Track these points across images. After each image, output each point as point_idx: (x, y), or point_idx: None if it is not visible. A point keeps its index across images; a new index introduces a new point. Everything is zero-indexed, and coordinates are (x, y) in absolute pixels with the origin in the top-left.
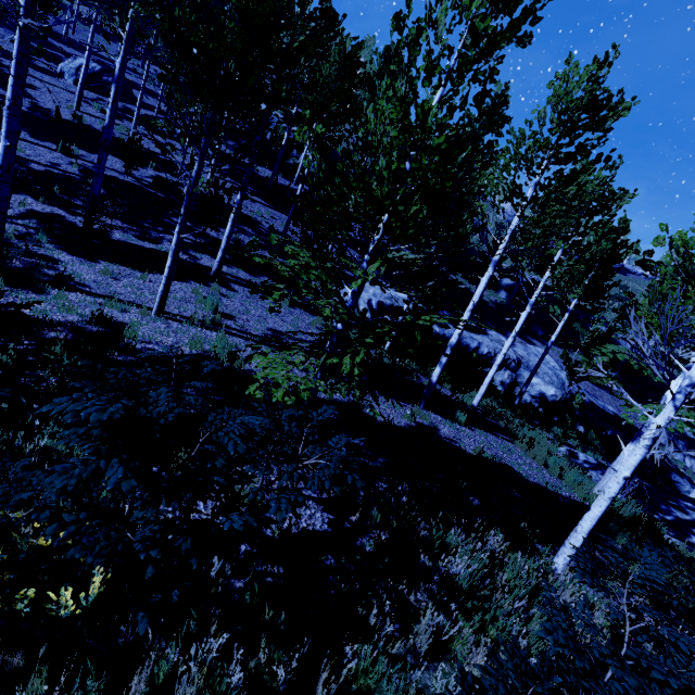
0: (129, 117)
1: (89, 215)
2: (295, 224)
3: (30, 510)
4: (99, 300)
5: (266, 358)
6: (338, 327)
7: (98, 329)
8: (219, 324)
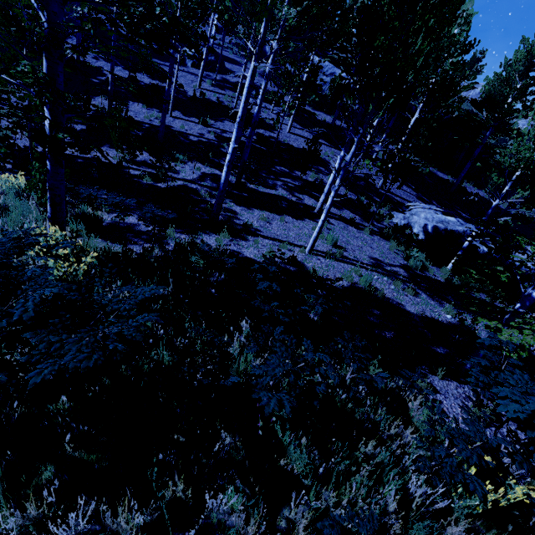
0: (228, 86)
1: (240, 175)
2: (381, 170)
3: (477, 444)
4: (272, 242)
5: (525, 334)
6: (533, 295)
7: (293, 268)
8: (343, 256)
